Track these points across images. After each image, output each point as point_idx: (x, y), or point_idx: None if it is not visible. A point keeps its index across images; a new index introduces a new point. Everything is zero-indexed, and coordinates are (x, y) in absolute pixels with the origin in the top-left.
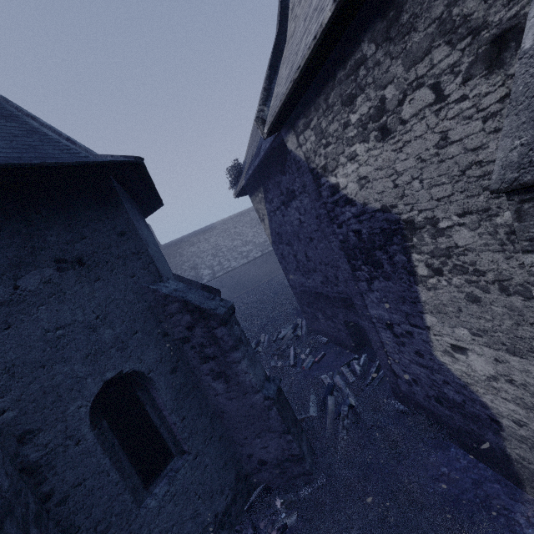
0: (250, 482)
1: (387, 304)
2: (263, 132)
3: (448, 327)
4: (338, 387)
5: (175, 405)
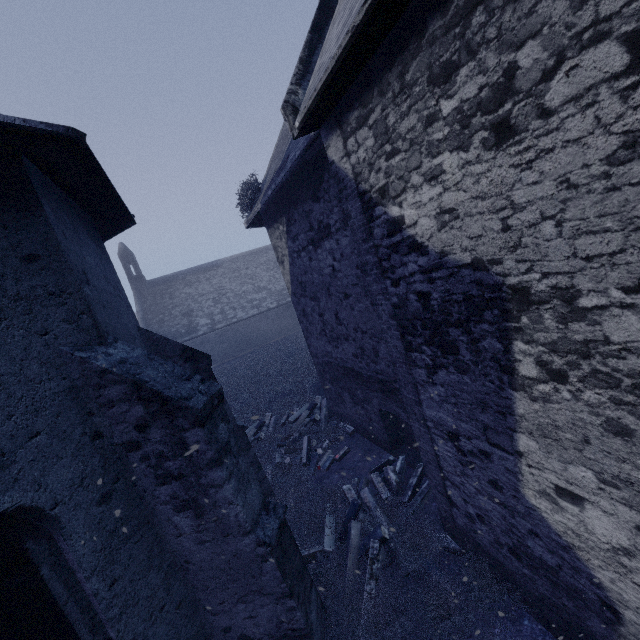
0: None
1: (455, 407)
2: (293, 126)
3: (557, 460)
4: (366, 506)
5: (101, 559)
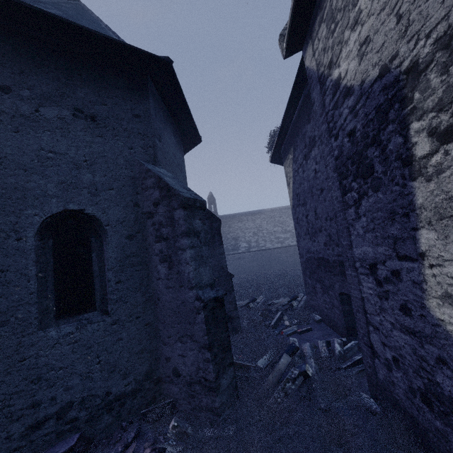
0: (160, 390)
1: (373, 232)
2: (282, 48)
3: None
4: (303, 354)
5: (117, 265)
